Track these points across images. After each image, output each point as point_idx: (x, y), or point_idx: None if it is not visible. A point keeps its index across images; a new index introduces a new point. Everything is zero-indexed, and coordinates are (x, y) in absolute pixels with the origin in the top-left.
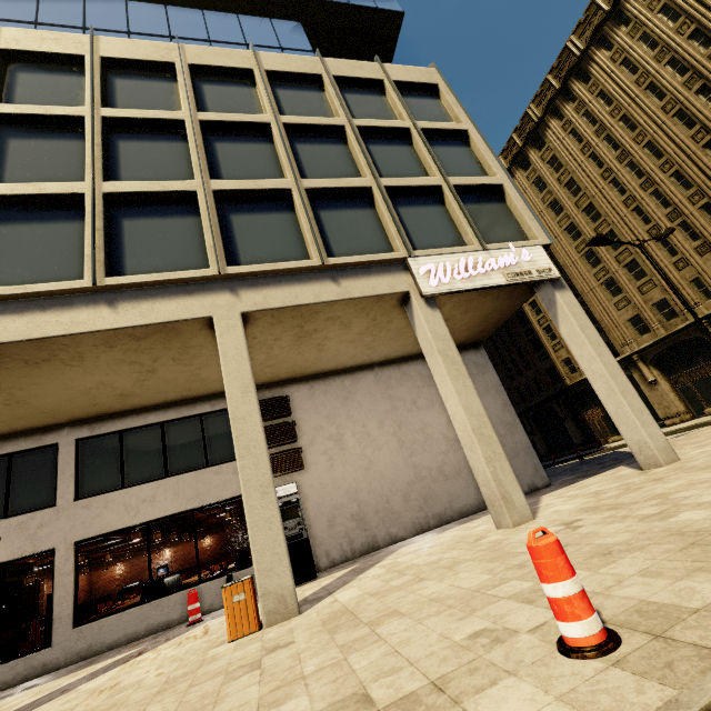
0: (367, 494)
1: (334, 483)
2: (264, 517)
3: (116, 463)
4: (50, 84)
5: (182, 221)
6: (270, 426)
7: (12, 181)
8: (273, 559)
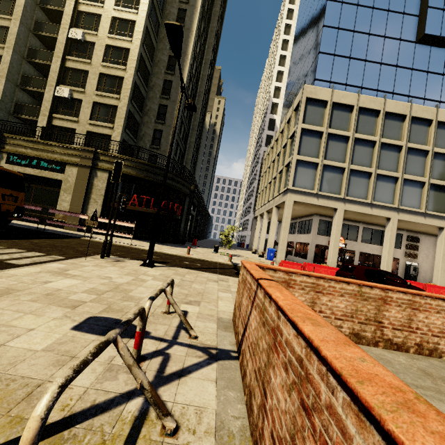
0: (428, 273)
1: (421, 266)
2: (443, 276)
3: (369, 237)
4: (419, 130)
5: (443, 194)
6: (412, 244)
7: (407, 171)
8: (442, 283)
